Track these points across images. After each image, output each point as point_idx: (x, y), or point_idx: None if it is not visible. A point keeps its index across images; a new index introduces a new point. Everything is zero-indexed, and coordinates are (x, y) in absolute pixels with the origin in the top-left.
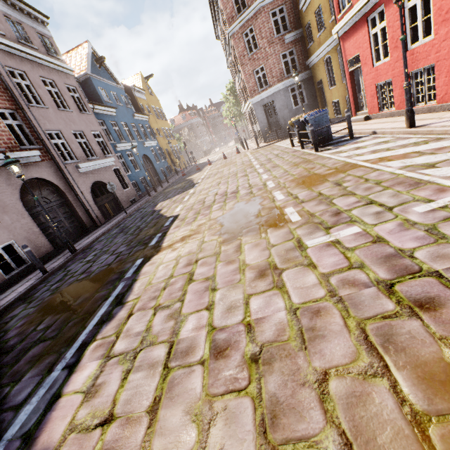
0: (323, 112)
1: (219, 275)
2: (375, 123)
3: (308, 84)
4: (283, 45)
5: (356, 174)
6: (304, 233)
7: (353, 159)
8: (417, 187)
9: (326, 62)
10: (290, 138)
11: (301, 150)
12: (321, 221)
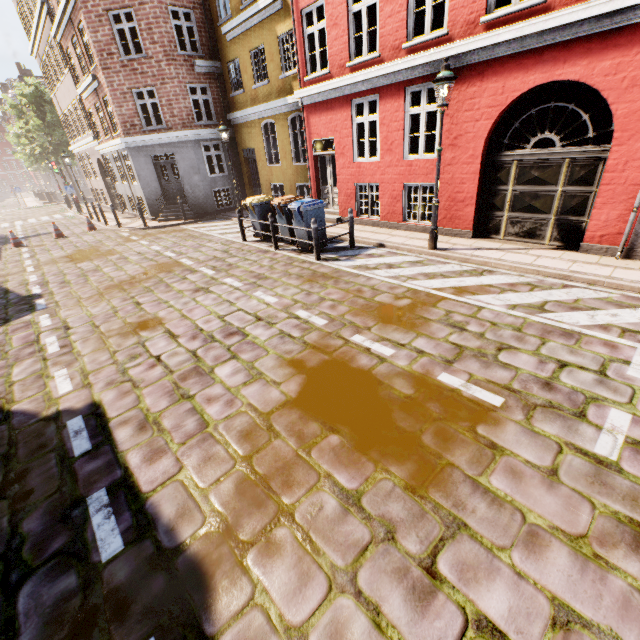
0: (322, 204)
1: (573, 600)
2: (362, 230)
3: (229, 147)
4: (192, 72)
5: (460, 312)
6: (562, 431)
7: (412, 283)
8: (577, 339)
9: (264, 127)
10: (241, 227)
11: (277, 252)
12: (546, 401)
